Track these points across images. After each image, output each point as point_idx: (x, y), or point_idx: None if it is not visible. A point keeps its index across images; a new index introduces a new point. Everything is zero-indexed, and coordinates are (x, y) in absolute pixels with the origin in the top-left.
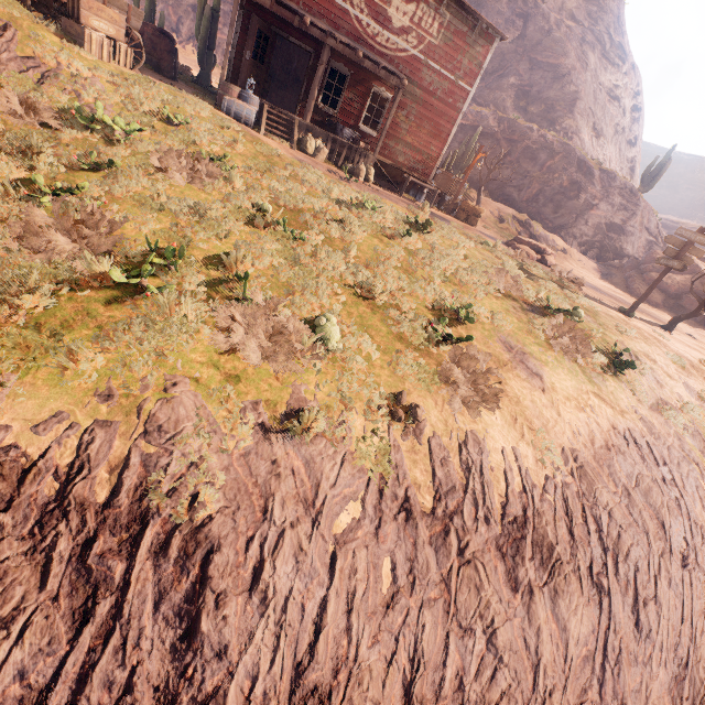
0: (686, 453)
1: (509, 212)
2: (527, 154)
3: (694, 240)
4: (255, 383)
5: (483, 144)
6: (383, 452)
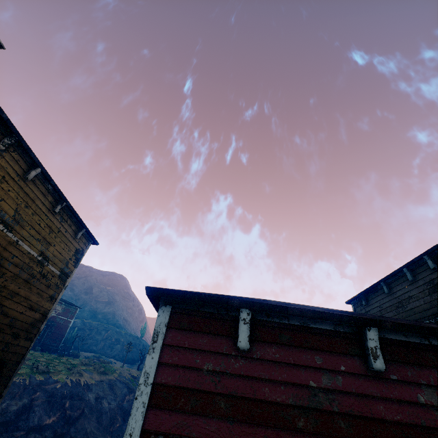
0: (125, 381)
1: (92, 354)
2: (98, 333)
3: (130, 344)
4: (41, 374)
5: (79, 332)
6: (63, 379)
